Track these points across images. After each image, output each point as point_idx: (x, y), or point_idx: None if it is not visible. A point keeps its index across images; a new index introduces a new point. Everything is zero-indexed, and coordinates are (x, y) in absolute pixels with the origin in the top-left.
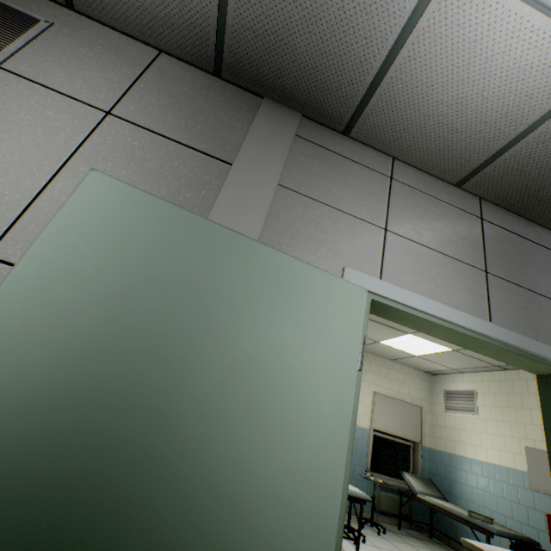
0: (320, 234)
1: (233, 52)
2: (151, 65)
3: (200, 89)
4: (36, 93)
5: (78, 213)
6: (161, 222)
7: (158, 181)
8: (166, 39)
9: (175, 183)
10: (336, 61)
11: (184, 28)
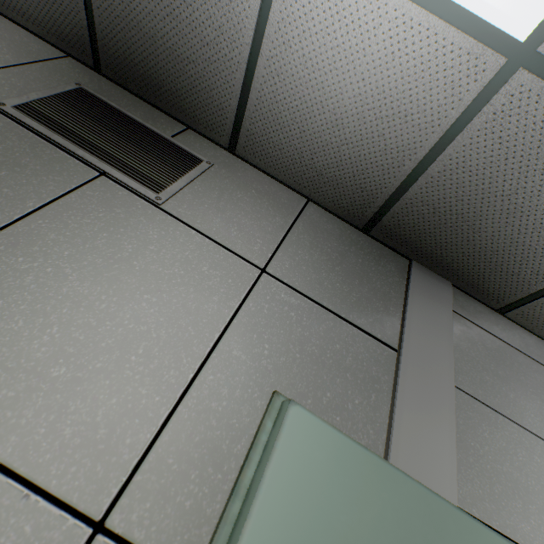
0: (521, 476)
1: (396, 218)
2: (300, 213)
3: (348, 244)
4: (192, 240)
5: (280, 501)
6: (381, 506)
7: (321, 374)
8: (322, 192)
9: (339, 379)
10: (526, 251)
11: (349, 189)
